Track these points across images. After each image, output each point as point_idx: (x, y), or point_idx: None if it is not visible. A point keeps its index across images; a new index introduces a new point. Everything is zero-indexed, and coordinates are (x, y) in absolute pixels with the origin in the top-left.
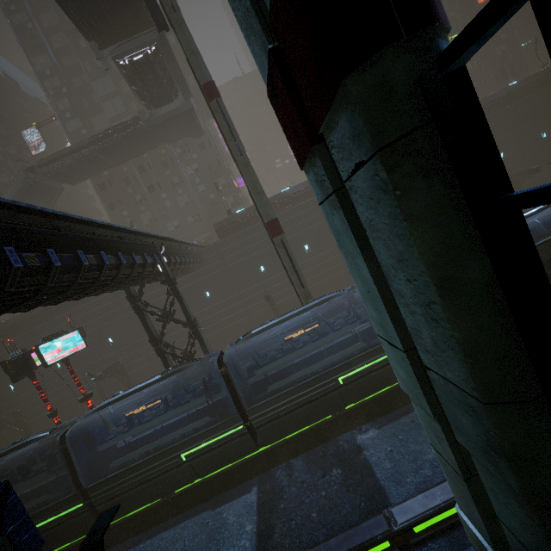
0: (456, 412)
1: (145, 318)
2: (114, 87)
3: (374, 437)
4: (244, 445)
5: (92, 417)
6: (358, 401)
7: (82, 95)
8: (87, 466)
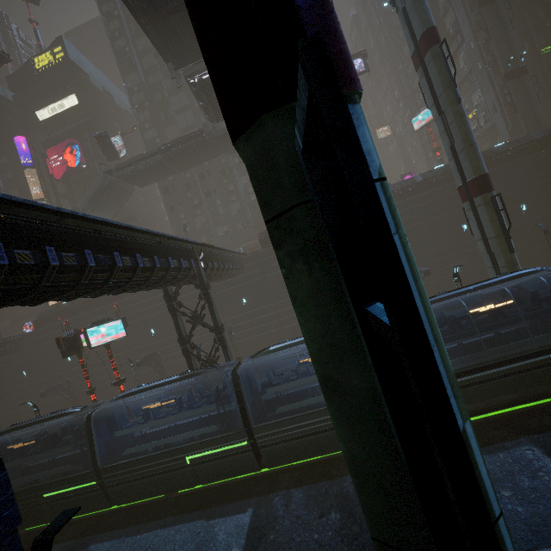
0: None
1: (177, 317)
2: (188, 101)
3: None
4: (247, 462)
5: (118, 403)
6: None
7: (160, 108)
8: (105, 447)
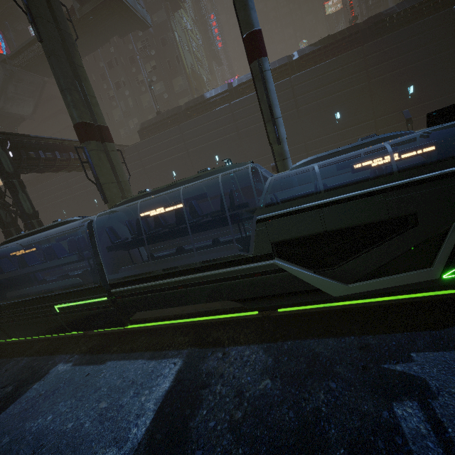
0: None
1: None
2: None
3: (59, 373)
4: None
5: None
6: (81, 331)
7: None
8: None
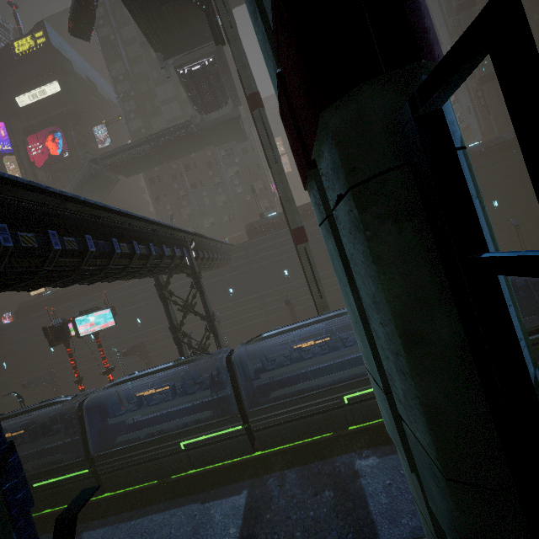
0: (426, 476)
1: (168, 306)
2: (174, 93)
3: (374, 466)
4: (241, 446)
5: (109, 391)
6: (362, 424)
7: (146, 98)
8: (97, 435)
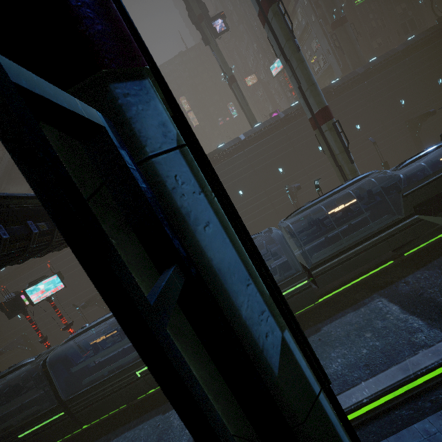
0: None
1: None
2: None
3: None
4: None
5: (69, 344)
6: None
7: None
8: (65, 383)
